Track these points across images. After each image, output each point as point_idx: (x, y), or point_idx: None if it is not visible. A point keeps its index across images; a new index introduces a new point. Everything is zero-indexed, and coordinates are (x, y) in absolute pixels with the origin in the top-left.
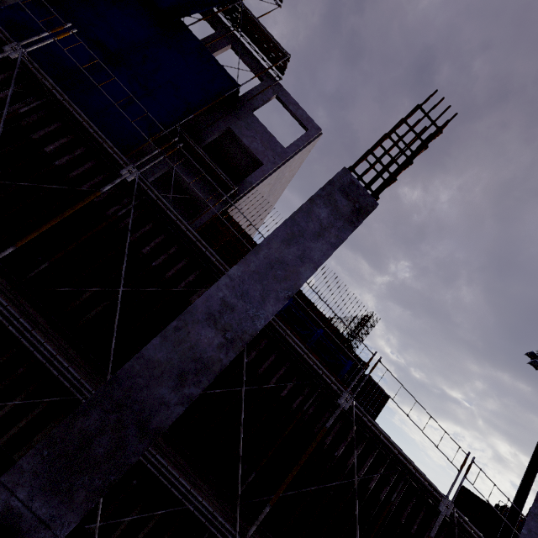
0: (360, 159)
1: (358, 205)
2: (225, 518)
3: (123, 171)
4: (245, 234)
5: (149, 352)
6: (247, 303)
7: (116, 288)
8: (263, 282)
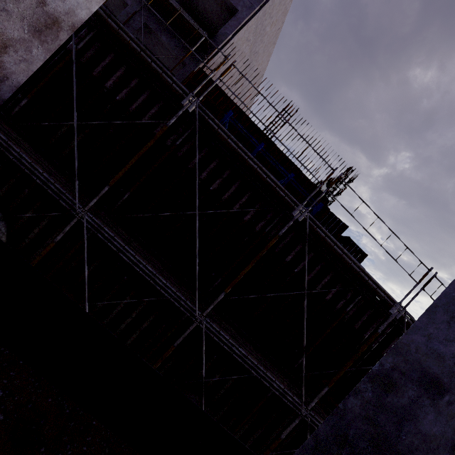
0: None
1: None
2: (190, 301)
3: None
4: (222, 93)
5: None
6: None
7: (87, 122)
8: None
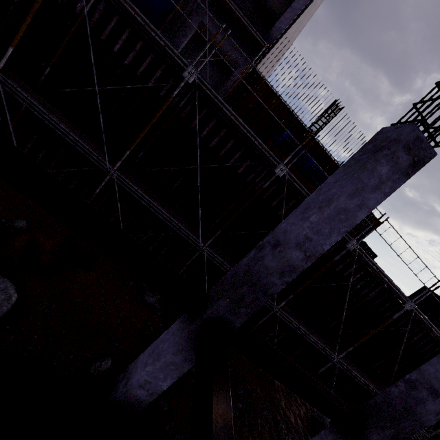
0: (432, 100)
1: (417, 158)
2: None
3: (185, 74)
4: (272, 93)
5: (266, 263)
6: (320, 237)
7: (188, 167)
8: (331, 224)
